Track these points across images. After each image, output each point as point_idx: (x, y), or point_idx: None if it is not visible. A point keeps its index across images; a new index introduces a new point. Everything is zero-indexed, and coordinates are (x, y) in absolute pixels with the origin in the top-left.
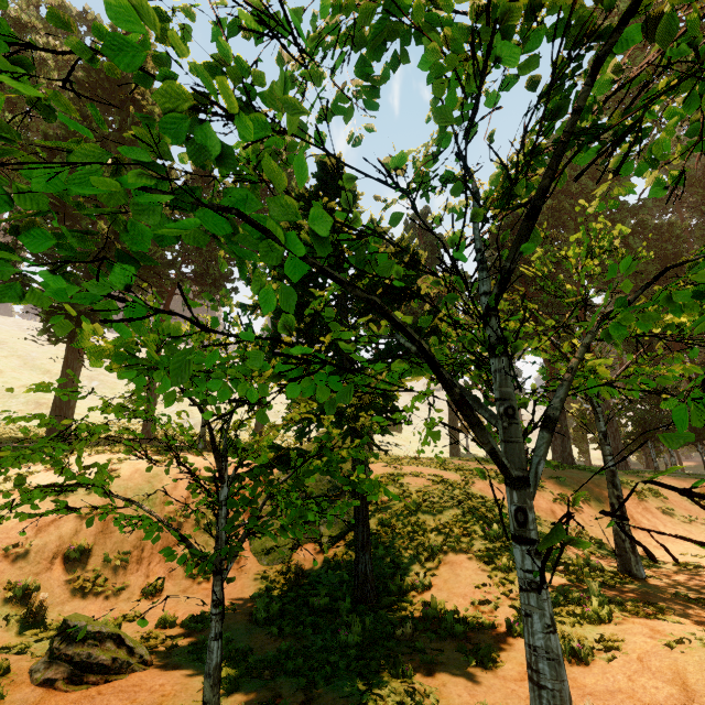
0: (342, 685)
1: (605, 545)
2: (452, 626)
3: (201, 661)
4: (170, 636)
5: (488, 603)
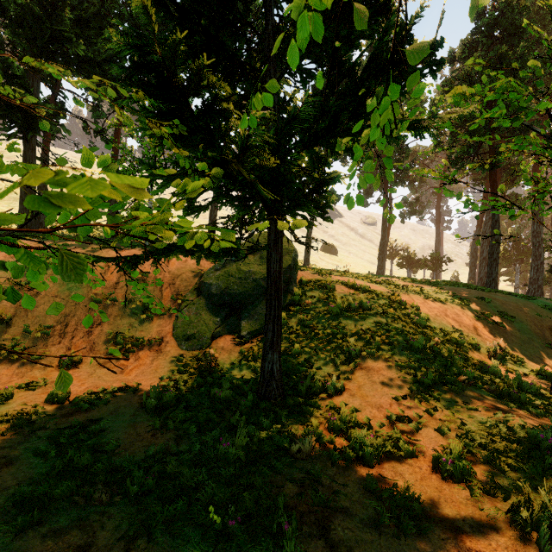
0: (188, 537)
1: (525, 364)
2: (361, 447)
3: (45, 457)
4: (47, 414)
5: (408, 421)
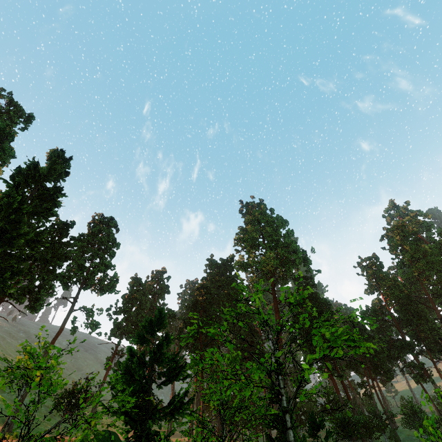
0: None
1: None
2: None
3: None
4: None
5: None
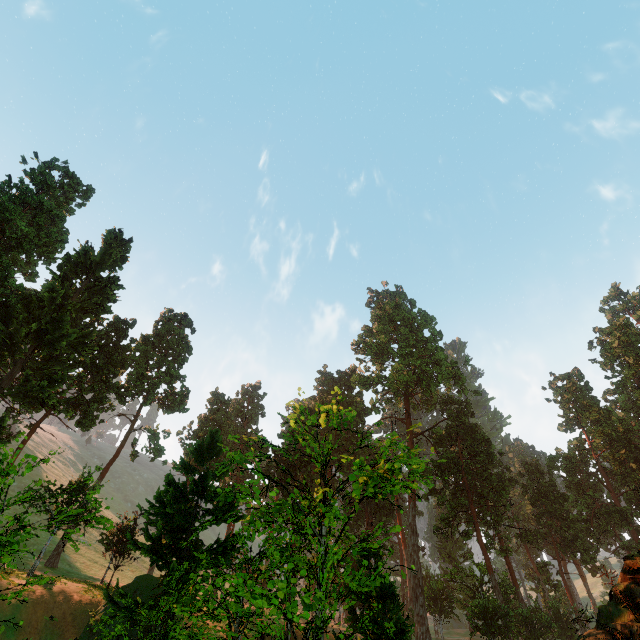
0: None
1: None
2: None
3: None
4: None
5: None
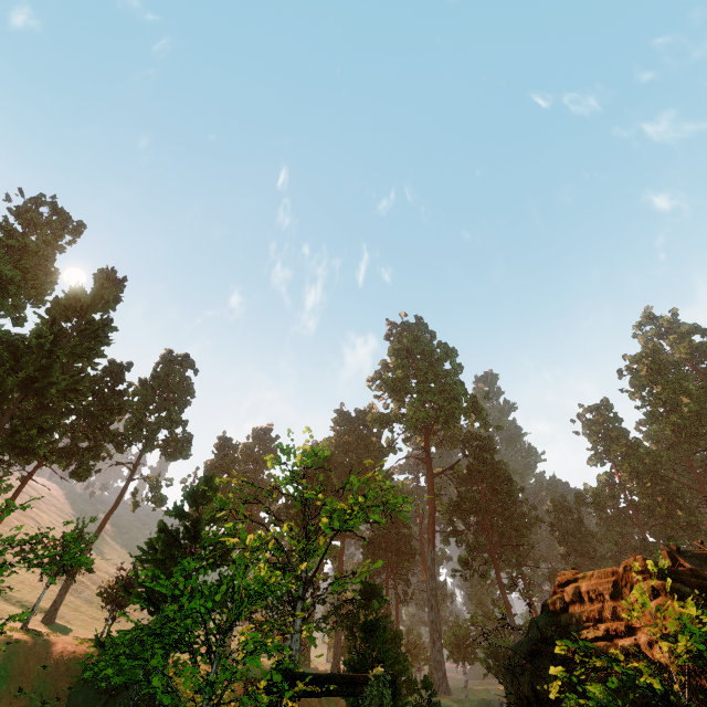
0: None
1: None
2: None
3: None
4: None
5: None
